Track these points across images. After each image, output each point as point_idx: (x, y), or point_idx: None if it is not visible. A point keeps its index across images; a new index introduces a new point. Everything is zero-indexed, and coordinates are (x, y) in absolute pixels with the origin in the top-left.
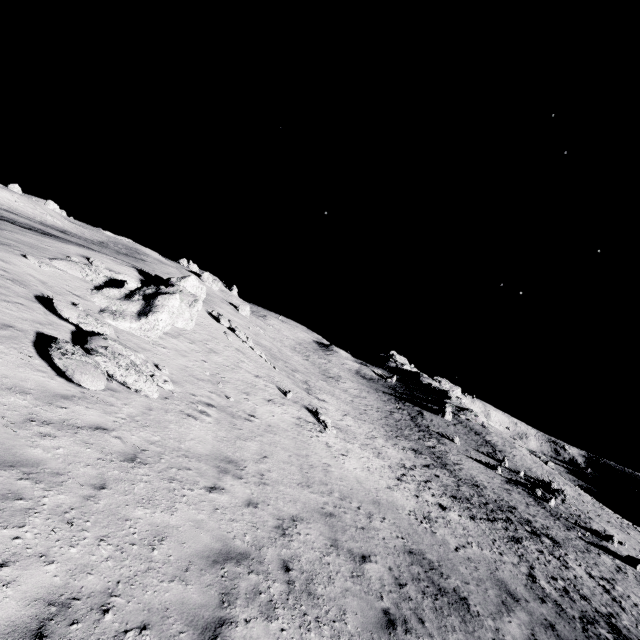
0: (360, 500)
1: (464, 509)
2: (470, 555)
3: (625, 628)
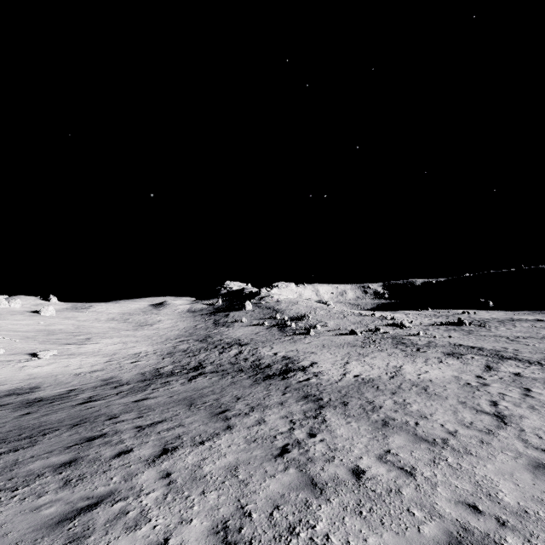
0: (6, 382)
1: (166, 356)
2: (106, 375)
3: (210, 364)
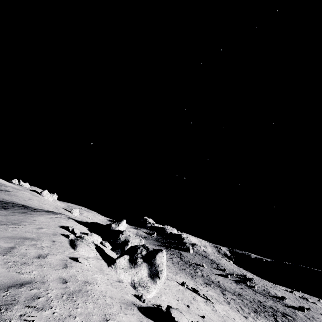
0: None
1: (267, 319)
2: None
3: None
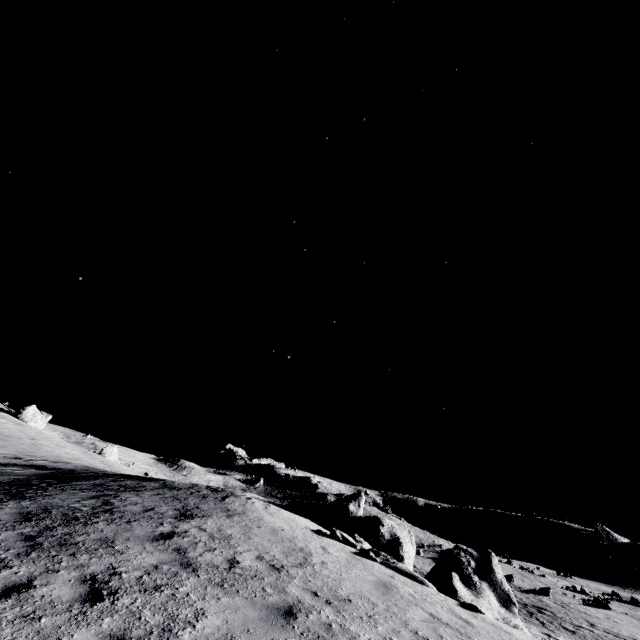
0: None
1: (533, 624)
2: None
3: None
